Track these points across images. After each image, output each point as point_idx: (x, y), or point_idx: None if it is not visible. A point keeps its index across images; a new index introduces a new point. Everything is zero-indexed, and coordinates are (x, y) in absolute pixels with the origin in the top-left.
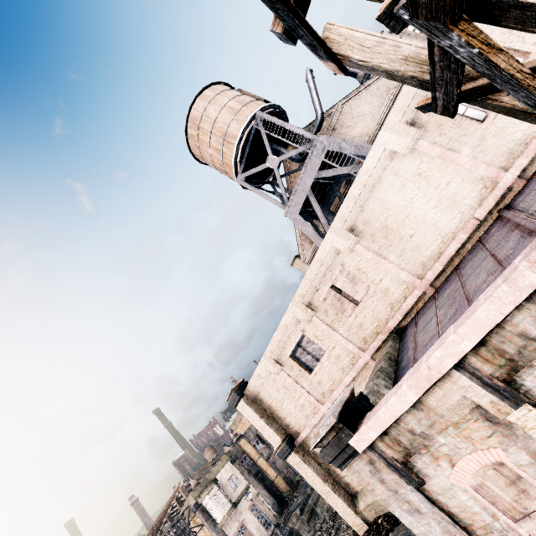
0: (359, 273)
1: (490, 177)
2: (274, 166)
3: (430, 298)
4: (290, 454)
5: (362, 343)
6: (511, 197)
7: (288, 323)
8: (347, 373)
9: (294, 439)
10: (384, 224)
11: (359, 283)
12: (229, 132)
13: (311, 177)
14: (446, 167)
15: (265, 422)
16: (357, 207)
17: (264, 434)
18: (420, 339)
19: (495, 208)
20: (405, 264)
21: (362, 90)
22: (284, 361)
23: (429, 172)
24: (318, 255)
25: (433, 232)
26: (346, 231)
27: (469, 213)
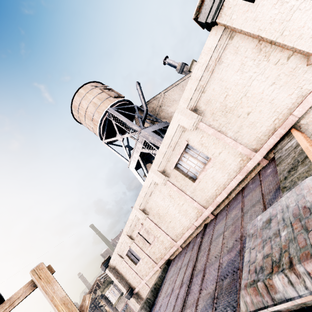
0: (150, 230)
1: (199, 208)
2: (120, 139)
3: (179, 253)
4: (130, 298)
5: (155, 260)
6: (209, 220)
7: (122, 242)
8: (151, 270)
9: (133, 289)
10: (158, 212)
11: (150, 234)
12: (94, 118)
13: (138, 151)
14: (181, 197)
15: (119, 281)
16: (144, 201)
17: (118, 286)
18: (163, 290)
19: (203, 223)
20: (169, 233)
21: (174, 86)
22: (124, 256)
23: (174, 196)
24: (130, 217)
25: (179, 223)
26: (141, 211)
27: (193, 220)
